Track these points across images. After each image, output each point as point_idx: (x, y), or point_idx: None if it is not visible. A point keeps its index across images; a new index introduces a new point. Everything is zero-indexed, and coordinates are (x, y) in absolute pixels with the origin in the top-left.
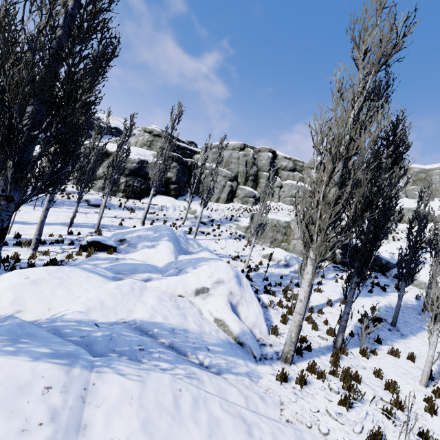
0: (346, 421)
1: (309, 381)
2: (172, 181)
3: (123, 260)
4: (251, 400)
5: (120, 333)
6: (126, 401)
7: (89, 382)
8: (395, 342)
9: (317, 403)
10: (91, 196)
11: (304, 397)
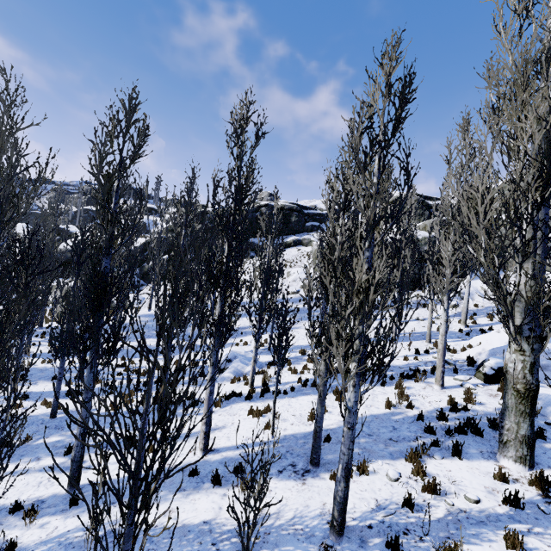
0: None
1: None
2: None
3: None
4: None
5: None
6: None
7: None
8: None
9: None
10: None
11: None
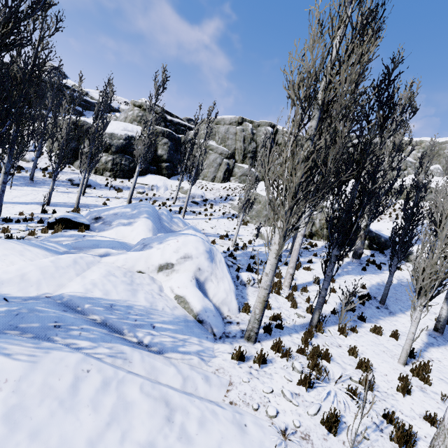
0: (301, 402)
1: (270, 360)
2: (163, 159)
3: (90, 237)
4: (192, 381)
5: (34, 308)
6: None
7: None
8: (381, 319)
9: (274, 383)
10: (75, 176)
11: (260, 376)
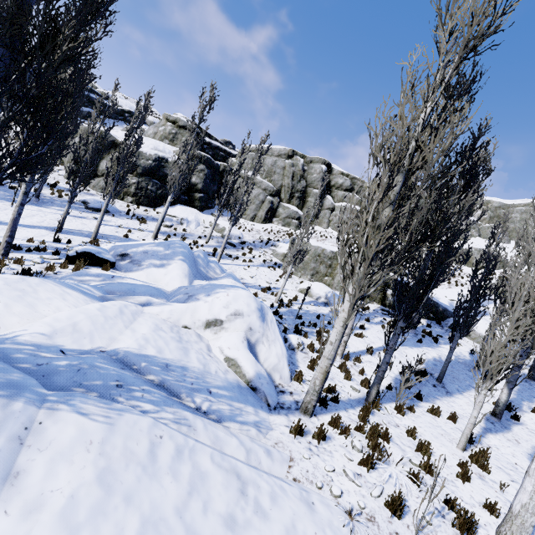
0: (364, 483)
1: (329, 437)
2: (197, 189)
3: (120, 279)
4: (254, 454)
5: (93, 364)
6: (81, 447)
7: (35, 420)
8: (438, 399)
9: (335, 461)
10: (90, 197)
11: (321, 453)
